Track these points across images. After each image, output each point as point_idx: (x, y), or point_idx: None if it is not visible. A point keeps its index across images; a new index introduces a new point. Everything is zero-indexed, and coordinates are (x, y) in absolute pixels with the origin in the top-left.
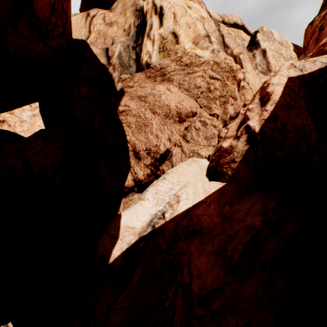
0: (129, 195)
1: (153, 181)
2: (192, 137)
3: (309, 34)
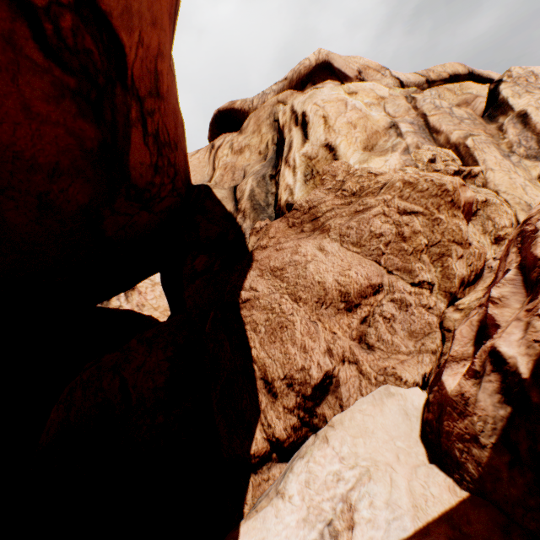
0: (262, 469)
1: (308, 436)
2: (380, 337)
3: None
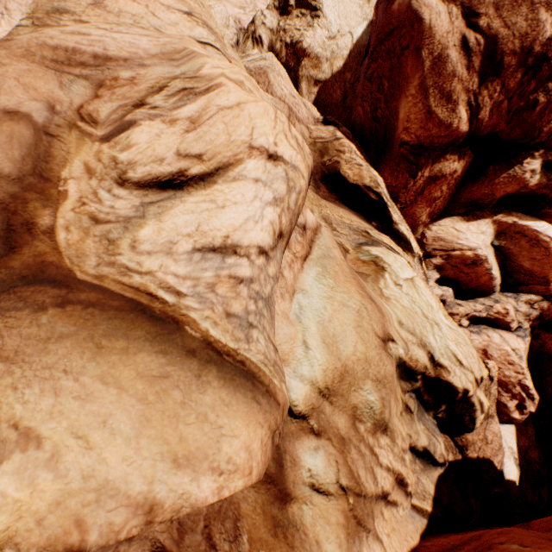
0: None
1: None
2: None
3: (413, 193)
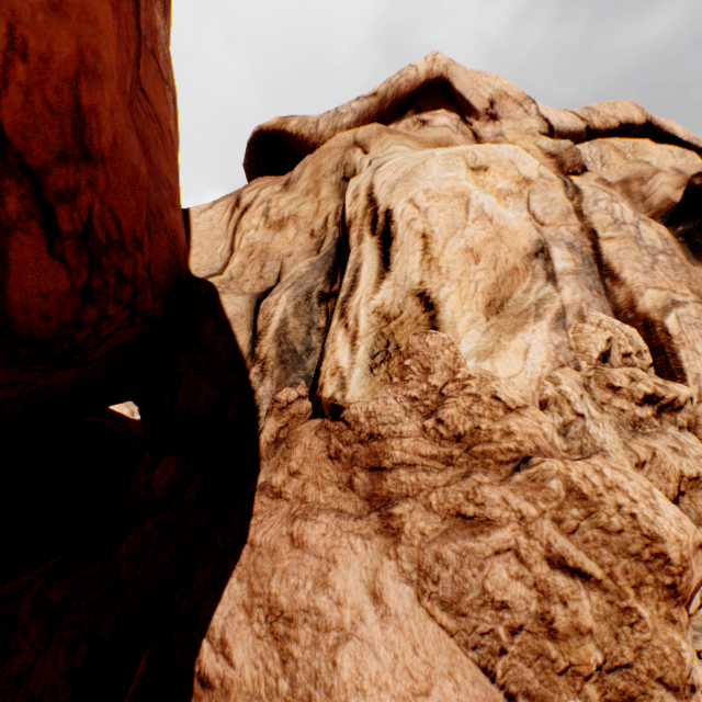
0: None
1: None
2: None
3: None
